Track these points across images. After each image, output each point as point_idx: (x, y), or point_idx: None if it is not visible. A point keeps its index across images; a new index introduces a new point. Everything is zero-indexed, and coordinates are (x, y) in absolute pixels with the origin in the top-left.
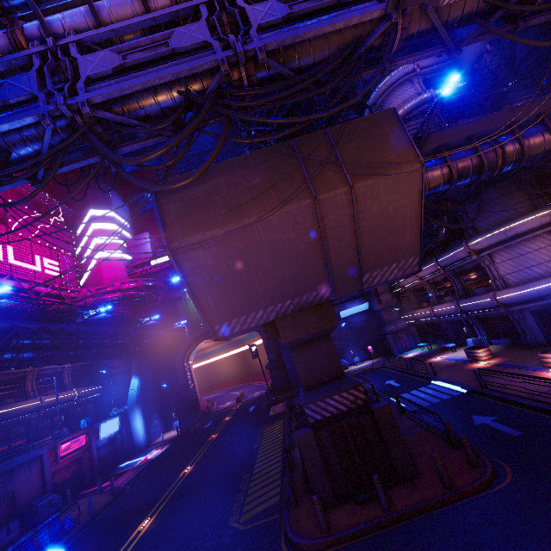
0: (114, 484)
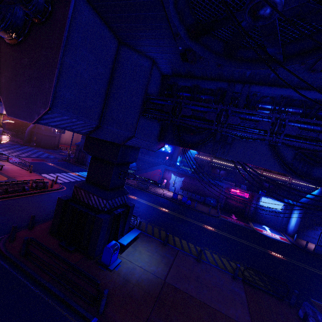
0: (230, 218)
